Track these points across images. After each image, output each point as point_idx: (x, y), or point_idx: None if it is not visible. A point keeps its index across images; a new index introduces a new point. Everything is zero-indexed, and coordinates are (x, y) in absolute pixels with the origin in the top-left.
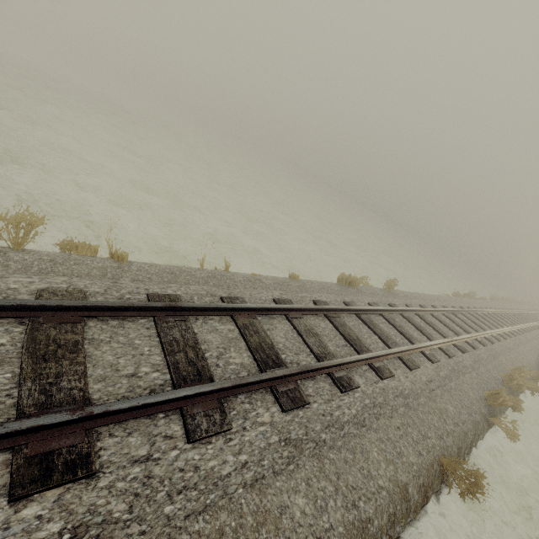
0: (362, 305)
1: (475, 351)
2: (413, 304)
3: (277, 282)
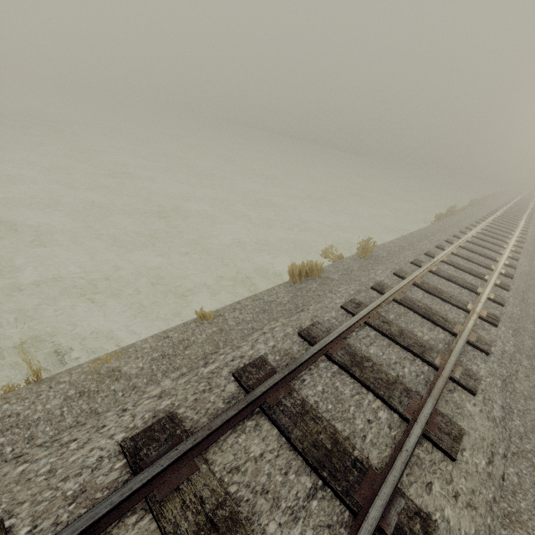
0: (332, 317)
1: (505, 310)
2: (403, 265)
3: (161, 354)
